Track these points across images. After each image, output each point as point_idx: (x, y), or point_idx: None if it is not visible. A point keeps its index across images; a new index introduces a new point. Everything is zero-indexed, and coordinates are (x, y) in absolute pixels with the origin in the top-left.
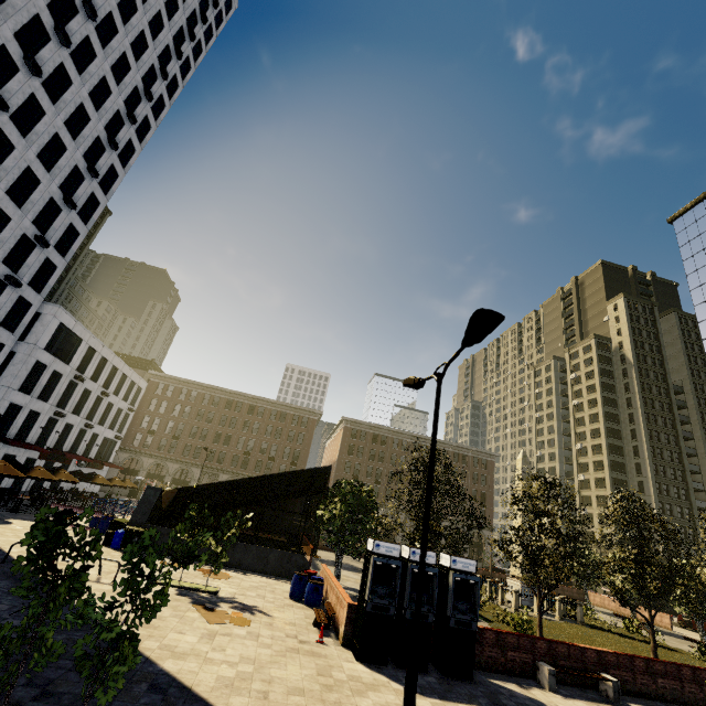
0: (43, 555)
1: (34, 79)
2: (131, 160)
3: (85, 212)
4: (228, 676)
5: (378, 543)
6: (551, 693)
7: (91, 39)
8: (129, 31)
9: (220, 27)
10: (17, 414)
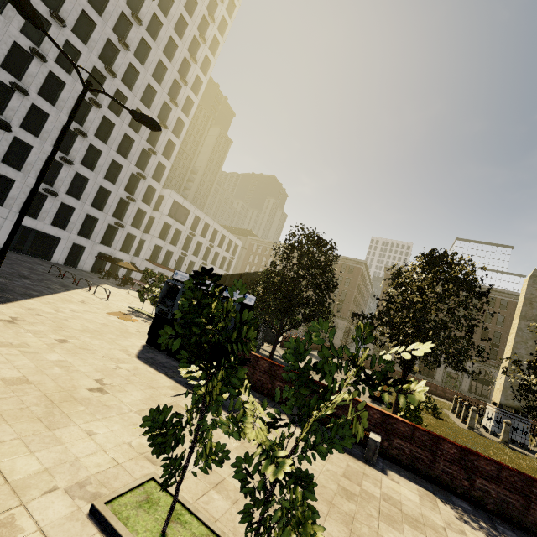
0: None
1: (129, 54)
2: (201, 90)
3: (177, 131)
4: (44, 310)
5: (177, 272)
6: (284, 417)
7: (156, 14)
8: None
9: None
10: (160, 251)
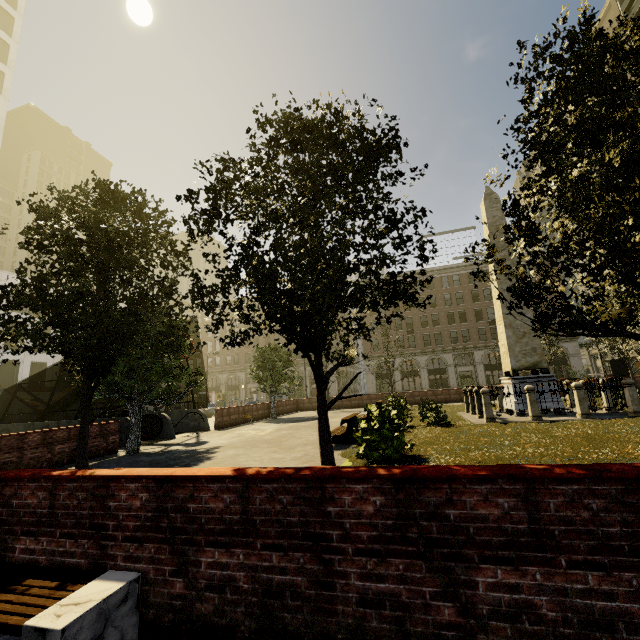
0: None
1: None
2: (1, 114)
3: None
4: None
5: None
6: None
7: None
8: None
9: None
10: (18, 368)
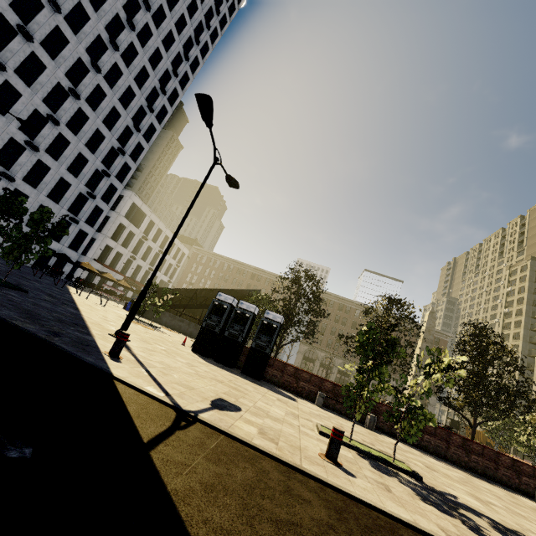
0: (4, 210)
1: (116, 54)
2: (176, 102)
3: (148, 135)
4: (105, 318)
5: (221, 294)
6: (315, 405)
7: (149, 24)
8: (174, 15)
9: (241, 2)
10: (110, 252)
